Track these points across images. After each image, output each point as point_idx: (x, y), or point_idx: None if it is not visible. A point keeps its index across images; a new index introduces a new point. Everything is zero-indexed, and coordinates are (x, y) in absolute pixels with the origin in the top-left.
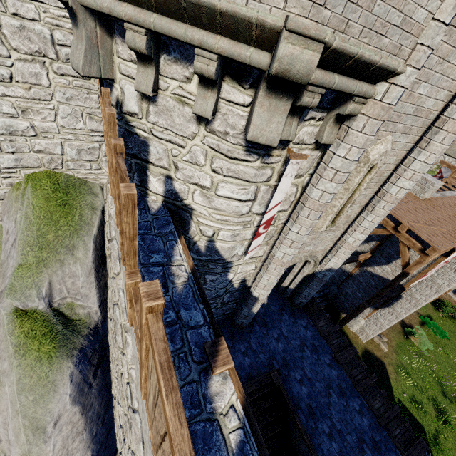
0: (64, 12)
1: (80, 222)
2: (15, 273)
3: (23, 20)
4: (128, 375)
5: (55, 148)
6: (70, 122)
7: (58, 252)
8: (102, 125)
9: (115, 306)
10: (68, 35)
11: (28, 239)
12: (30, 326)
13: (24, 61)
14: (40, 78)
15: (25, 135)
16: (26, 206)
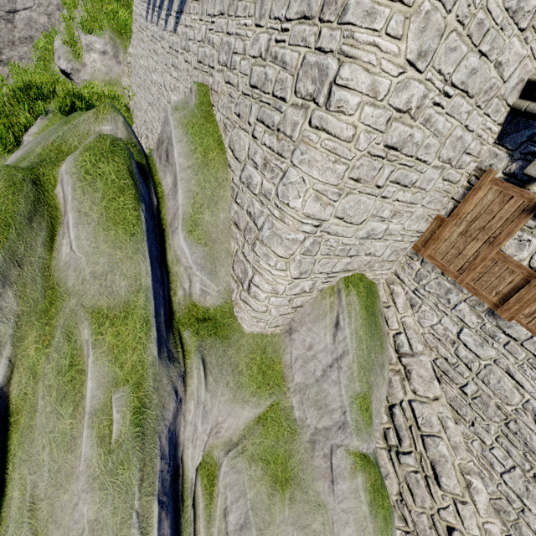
0: (492, 124)
1: (381, 333)
2: (354, 405)
3: (465, 131)
4: (479, 531)
5: (380, 250)
6: (411, 224)
7: (377, 373)
8: (427, 225)
9: (436, 439)
10: (477, 145)
11: (360, 360)
12: (374, 475)
13: (434, 168)
14: (430, 182)
15: (373, 238)
16: (354, 318)
